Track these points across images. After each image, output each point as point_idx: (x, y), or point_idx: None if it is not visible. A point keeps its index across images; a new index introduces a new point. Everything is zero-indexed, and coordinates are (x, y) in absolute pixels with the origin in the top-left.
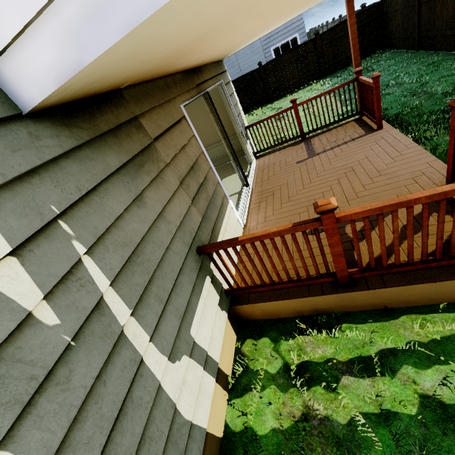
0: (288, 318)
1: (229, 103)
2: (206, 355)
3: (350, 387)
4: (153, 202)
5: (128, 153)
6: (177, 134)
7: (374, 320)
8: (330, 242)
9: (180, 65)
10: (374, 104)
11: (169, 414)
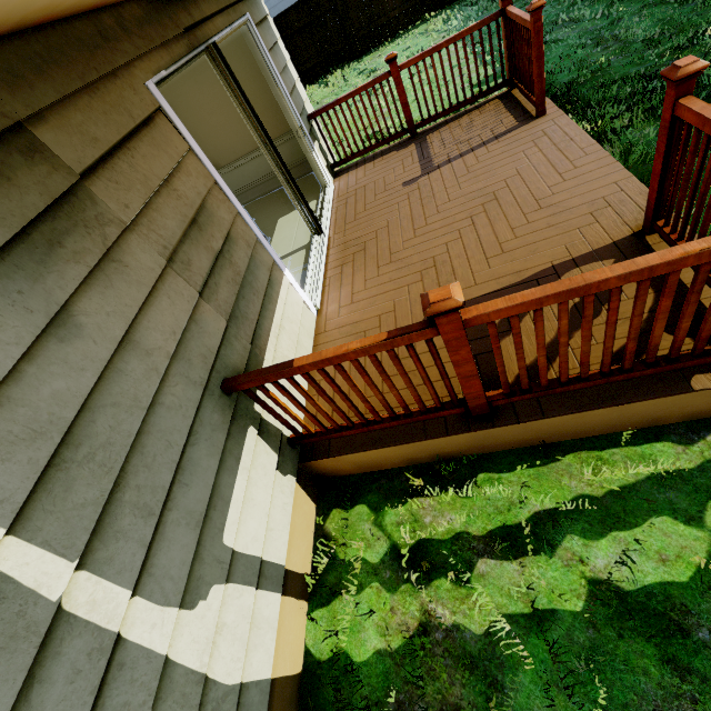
0: (395, 469)
1: (269, 67)
2: (260, 563)
3: (490, 577)
4: (102, 319)
5: (7, 222)
6: (146, 153)
7: (526, 464)
8: (454, 359)
9: None
10: (532, 65)
11: (193, 697)
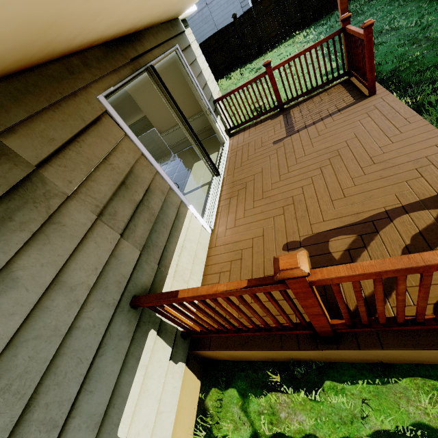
0: (259, 362)
1: (189, 74)
2: None
3: None
4: (36, 270)
5: None
6: (91, 142)
7: (366, 380)
8: (303, 304)
9: (81, 38)
10: (365, 62)
11: None
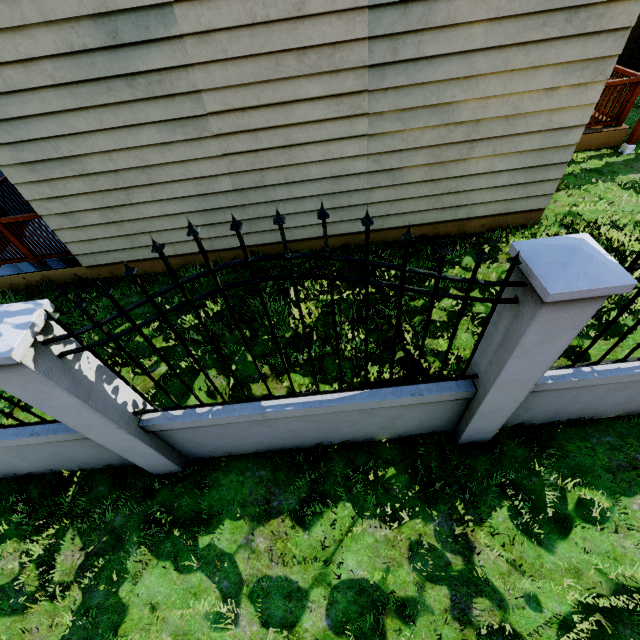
0: None
1: None
2: None
3: None
4: None
5: None
6: None
7: None
8: None
9: None
10: None
11: None
